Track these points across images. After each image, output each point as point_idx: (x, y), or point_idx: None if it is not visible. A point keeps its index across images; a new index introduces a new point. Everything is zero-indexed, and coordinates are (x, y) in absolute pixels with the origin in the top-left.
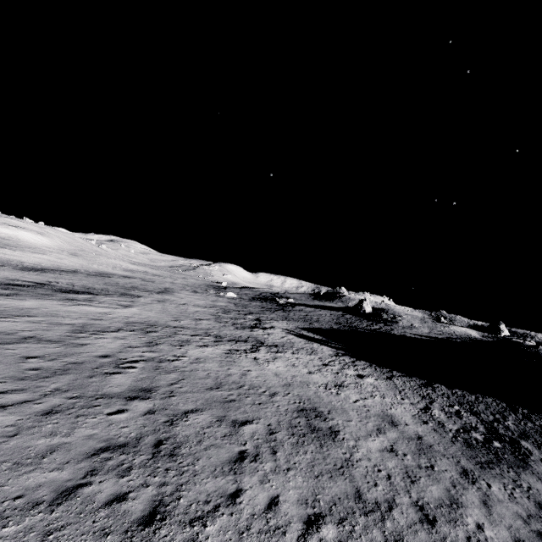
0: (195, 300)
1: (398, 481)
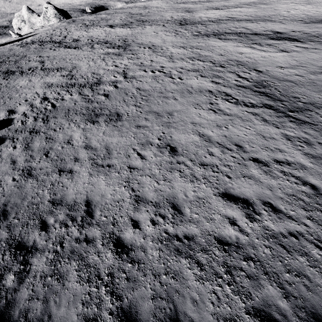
0: None
1: (51, 132)
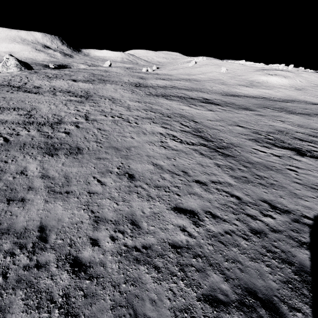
0: None
1: (1, 164)
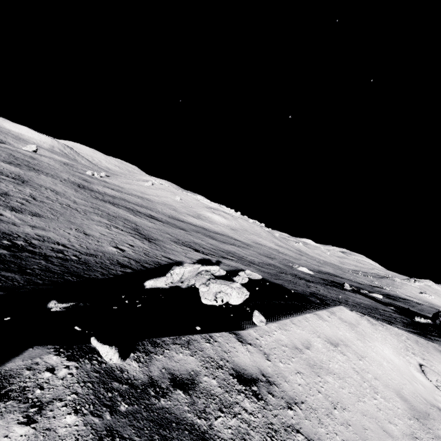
0: (230, 248)
1: None
